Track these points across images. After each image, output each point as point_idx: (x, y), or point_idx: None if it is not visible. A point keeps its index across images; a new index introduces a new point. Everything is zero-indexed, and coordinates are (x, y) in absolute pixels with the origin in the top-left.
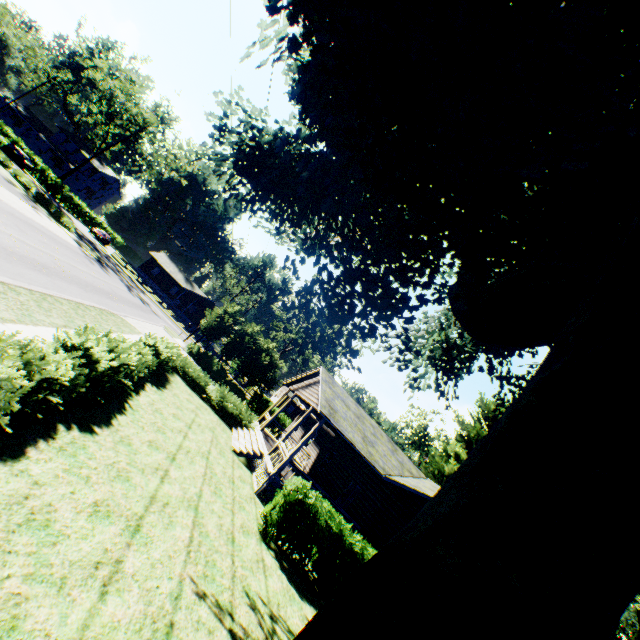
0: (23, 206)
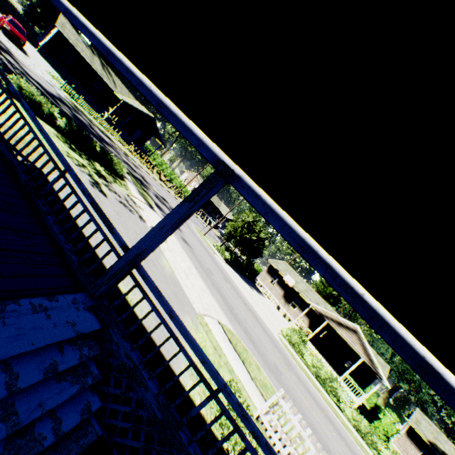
0: (190, 275)
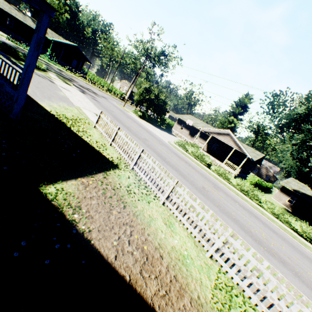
0: (84, 102)
